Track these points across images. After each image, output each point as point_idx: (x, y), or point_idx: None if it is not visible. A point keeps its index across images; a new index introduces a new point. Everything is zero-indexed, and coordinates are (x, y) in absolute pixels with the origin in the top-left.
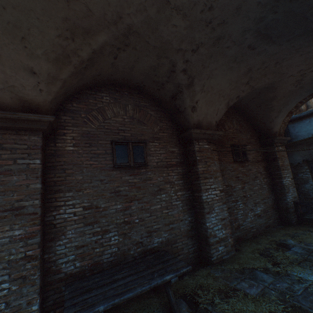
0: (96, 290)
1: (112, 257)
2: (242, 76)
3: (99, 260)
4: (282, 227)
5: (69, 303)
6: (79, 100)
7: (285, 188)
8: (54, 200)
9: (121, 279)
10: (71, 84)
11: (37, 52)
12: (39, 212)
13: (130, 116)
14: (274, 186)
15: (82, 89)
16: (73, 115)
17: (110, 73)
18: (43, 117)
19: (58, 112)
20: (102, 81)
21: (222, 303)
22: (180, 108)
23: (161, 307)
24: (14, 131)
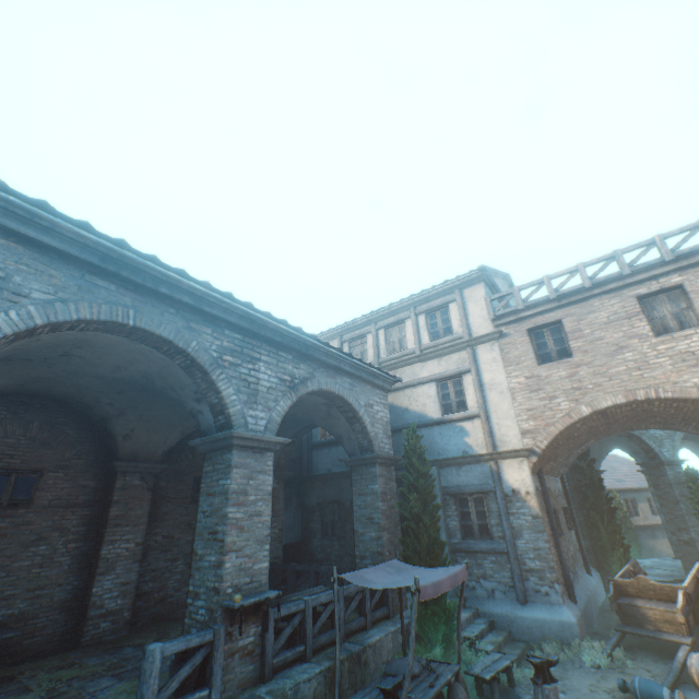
0: None
1: None
2: None
3: None
4: None
5: None
6: None
7: None
8: None
9: None
10: None
11: None
12: None
13: (33, 436)
14: None
15: None
16: None
17: (17, 390)
18: None
19: None
20: (4, 394)
21: (45, 674)
22: (112, 432)
23: None
24: None
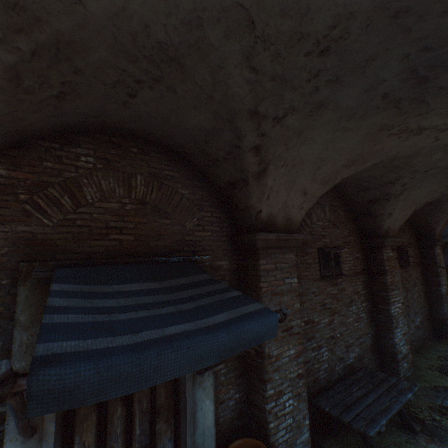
0: (355, 407)
1: (325, 373)
2: (443, 187)
3: (317, 377)
4: (438, 340)
5: (346, 418)
6: None
7: (443, 297)
8: None
9: (364, 396)
10: None
11: (318, 177)
12: (301, 332)
13: (328, 218)
14: (429, 294)
15: None
16: None
17: None
18: (305, 237)
19: None
20: None
21: (443, 419)
22: (374, 212)
23: (388, 423)
24: (280, 250)
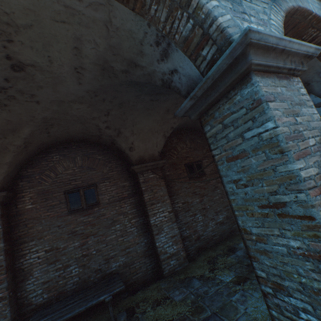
0: (50, 315)
1: (74, 285)
2: (165, 115)
3: (63, 290)
4: None
5: None
6: (33, 166)
7: None
8: (20, 250)
9: (71, 304)
10: (19, 160)
11: None
12: (5, 264)
13: (80, 165)
14: None
15: (33, 156)
16: (29, 179)
17: (52, 140)
18: None
19: (16, 180)
20: (50, 145)
21: (150, 311)
22: (121, 149)
23: (108, 320)
24: None
